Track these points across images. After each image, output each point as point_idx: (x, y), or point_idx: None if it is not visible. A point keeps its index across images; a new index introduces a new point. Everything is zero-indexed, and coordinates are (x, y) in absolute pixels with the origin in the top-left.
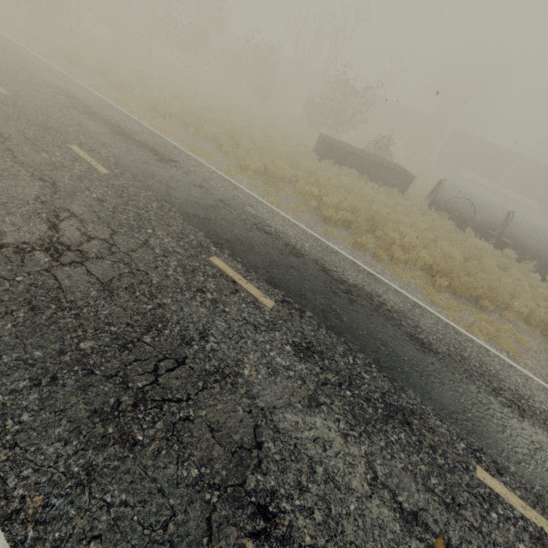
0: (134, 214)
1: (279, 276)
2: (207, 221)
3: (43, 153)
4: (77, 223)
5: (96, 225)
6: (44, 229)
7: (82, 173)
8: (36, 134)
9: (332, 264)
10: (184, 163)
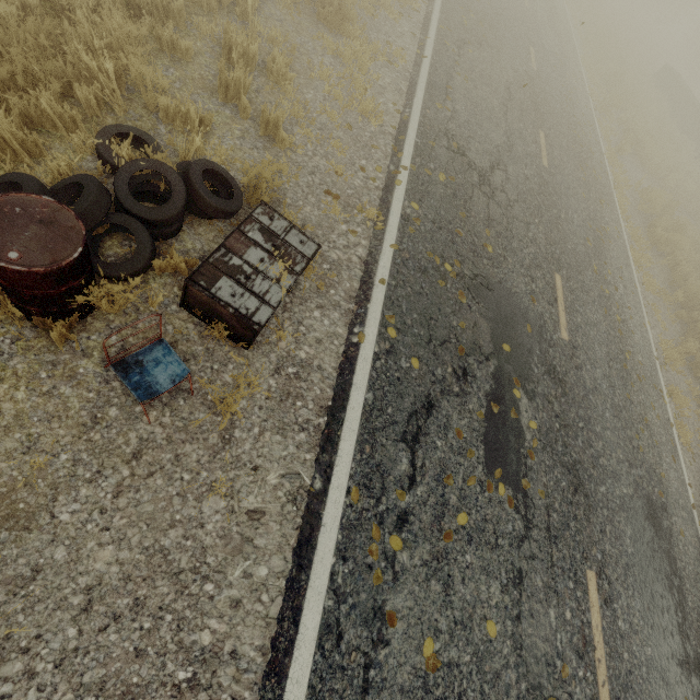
0: None
1: None
2: None
3: None
4: None
5: None
6: None
7: None
8: None
9: (558, 6)
10: None
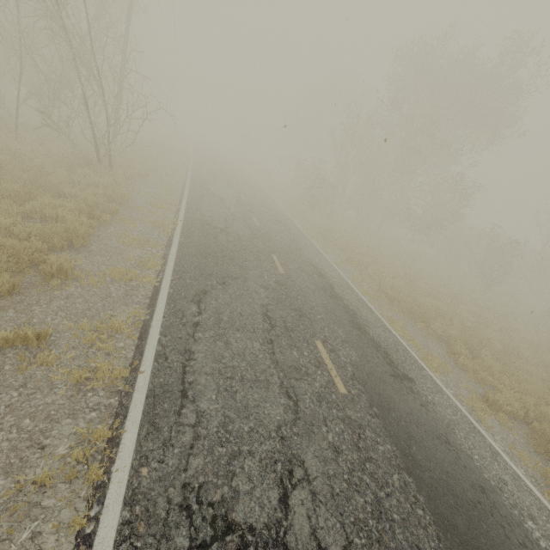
0: (371, 497)
1: None
2: None
3: (294, 350)
4: (308, 500)
5: (328, 512)
6: (275, 502)
7: (322, 389)
8: (293, 321)
9: None
10: (420, 385)
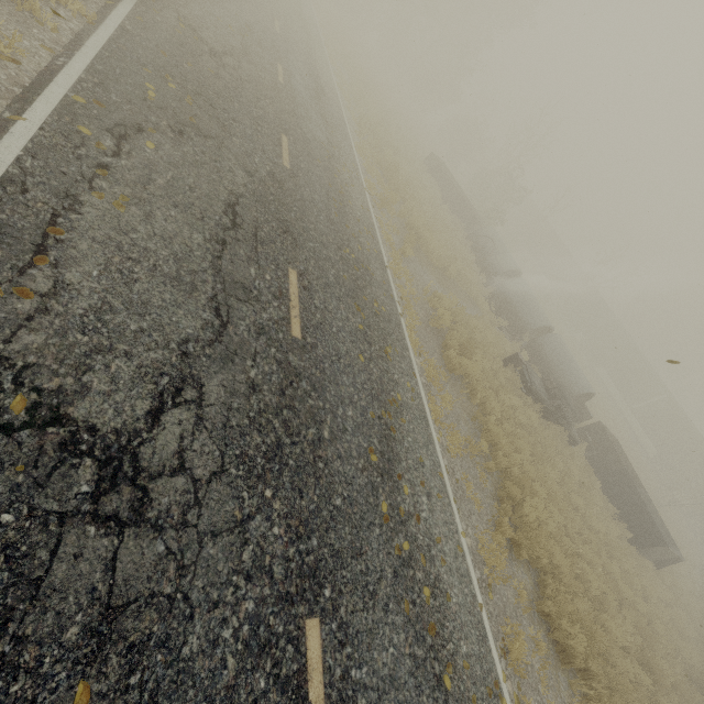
0: None
1: (293, 46)
2: (292, 30)
3: None
4: None
5: None
6: None
7: None
8: None
9: (326, 86)
10: (316, 44)
